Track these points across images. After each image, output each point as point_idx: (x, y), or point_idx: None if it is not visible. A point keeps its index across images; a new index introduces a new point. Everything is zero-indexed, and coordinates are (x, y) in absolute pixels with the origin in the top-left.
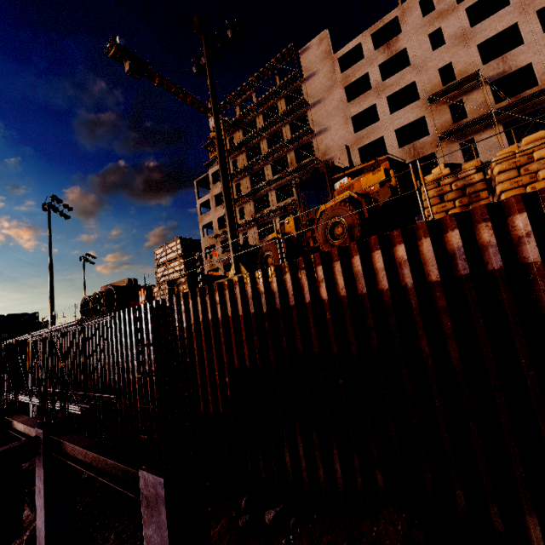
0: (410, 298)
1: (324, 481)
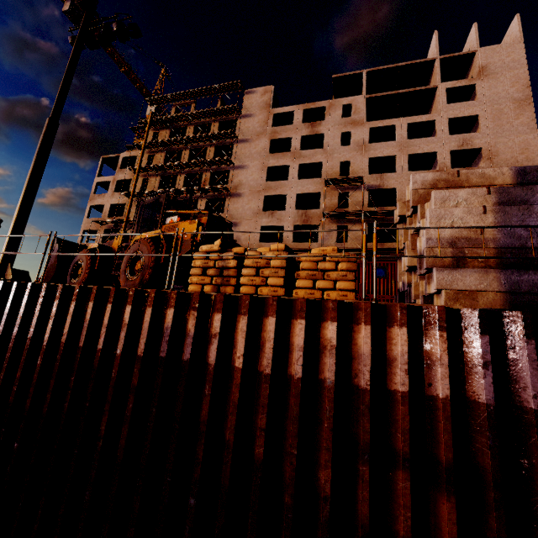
0: (114, 366)
1: None
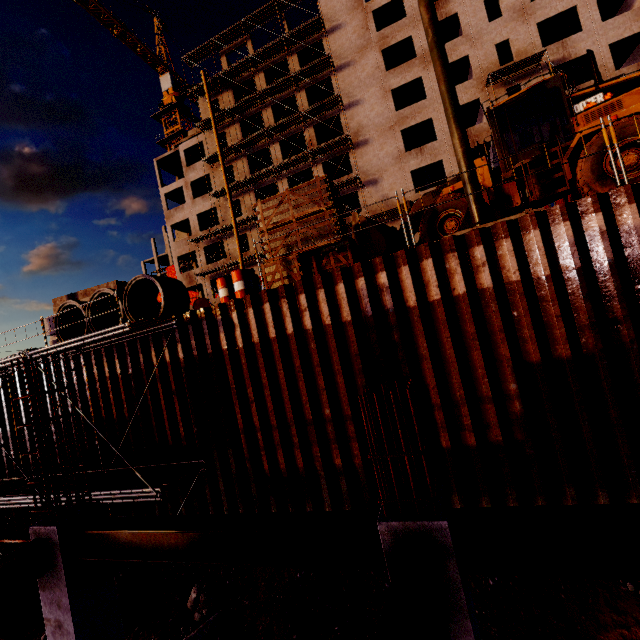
0: None
1: None
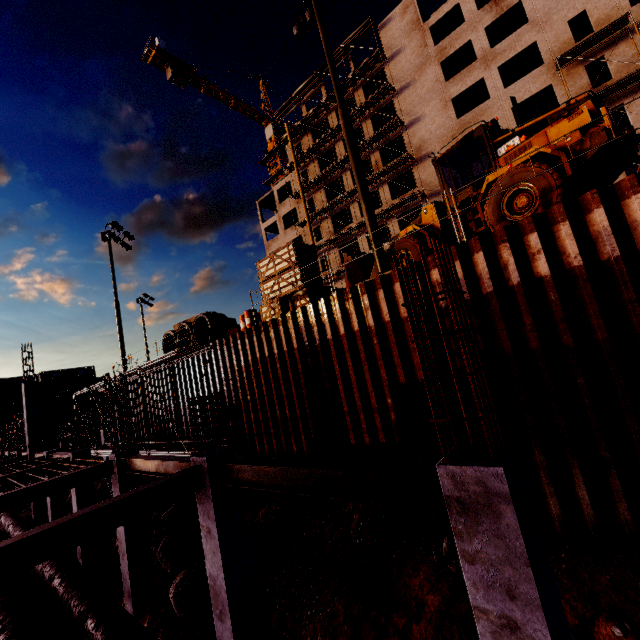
0: None
1: (561, 513)
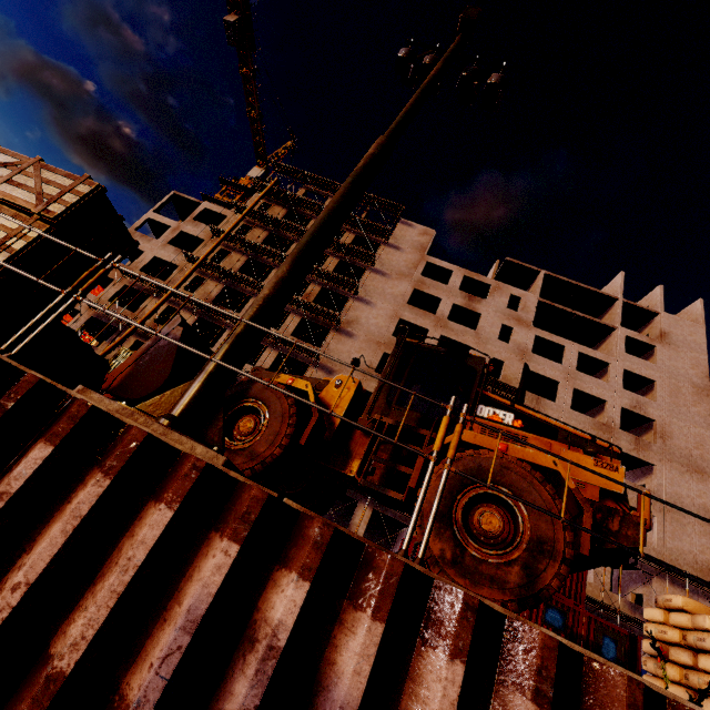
0: None
1: None
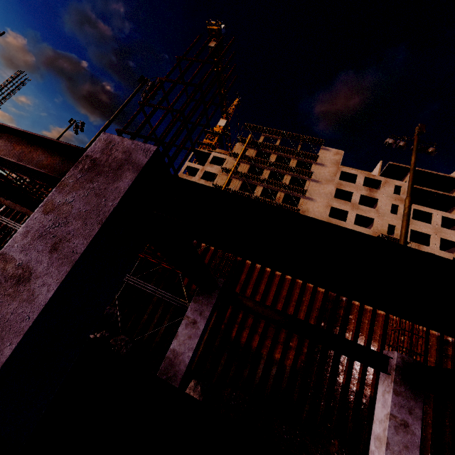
0: None
1: None
